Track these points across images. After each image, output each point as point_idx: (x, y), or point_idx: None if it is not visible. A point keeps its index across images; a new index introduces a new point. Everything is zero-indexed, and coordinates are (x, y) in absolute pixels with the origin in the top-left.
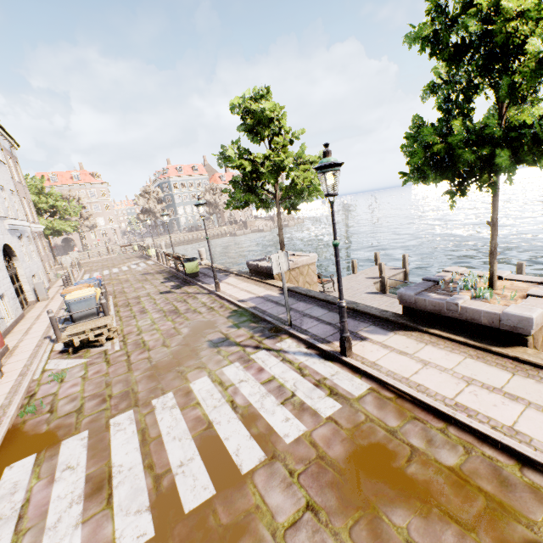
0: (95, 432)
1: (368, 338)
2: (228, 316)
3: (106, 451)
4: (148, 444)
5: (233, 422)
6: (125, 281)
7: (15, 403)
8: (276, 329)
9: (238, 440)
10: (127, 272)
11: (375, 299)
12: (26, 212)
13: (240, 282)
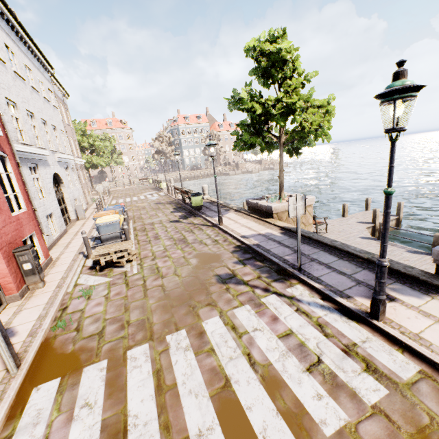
0: (113, 363)
1: (398, 299)
2: (232, 250)
3: (122, 392)
4: (164, 393)
5: (254, 385)
6: (142, 208)
7: (50, 316)
8: (283, 271)
9: (263, 414)
10: (144, 201)
11: (371, 244)
12: (72, 149)
13: (240, 217)
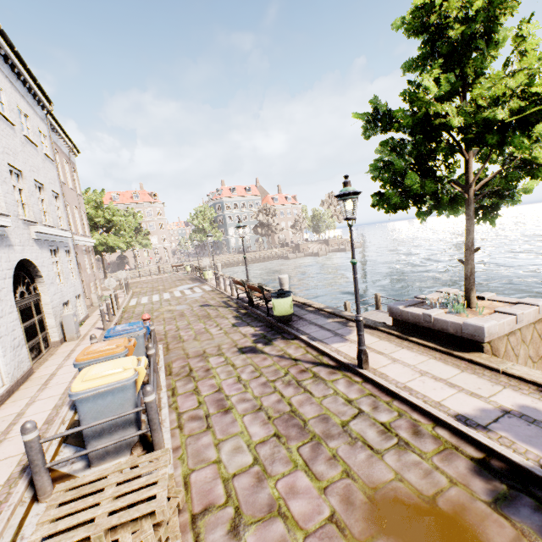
0: None
1: None
2: (488, 494)
3: None
4: None
5: None
6: (179, 315)
7: None
8: None
9: None
10: (181, 300)
11: None
12: (76, 223)
13: (390, 345)
